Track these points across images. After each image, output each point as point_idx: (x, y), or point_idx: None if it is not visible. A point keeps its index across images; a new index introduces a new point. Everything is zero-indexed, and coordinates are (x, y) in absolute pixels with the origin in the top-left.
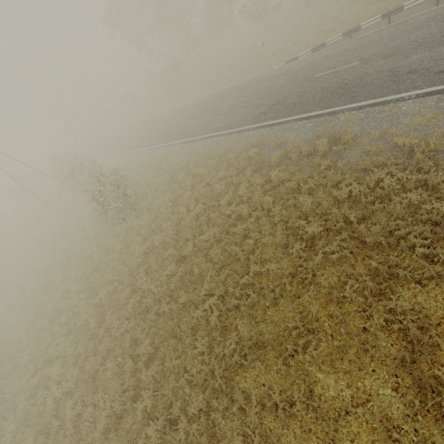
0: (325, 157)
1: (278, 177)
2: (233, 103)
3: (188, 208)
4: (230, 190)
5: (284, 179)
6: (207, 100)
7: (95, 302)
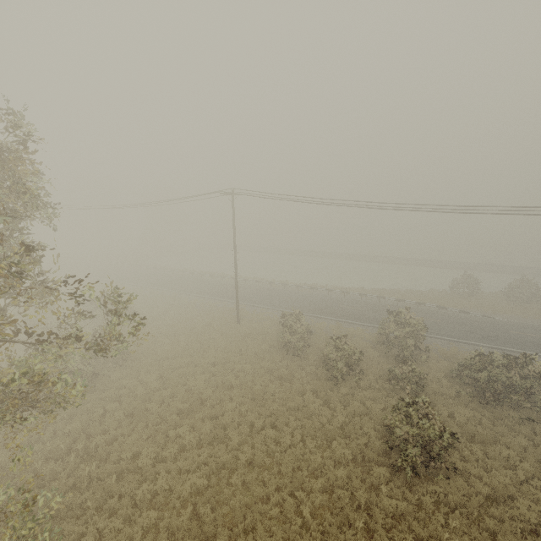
0: None
1: None
2: None
3: None
4: None
5: None
6: None
7: None
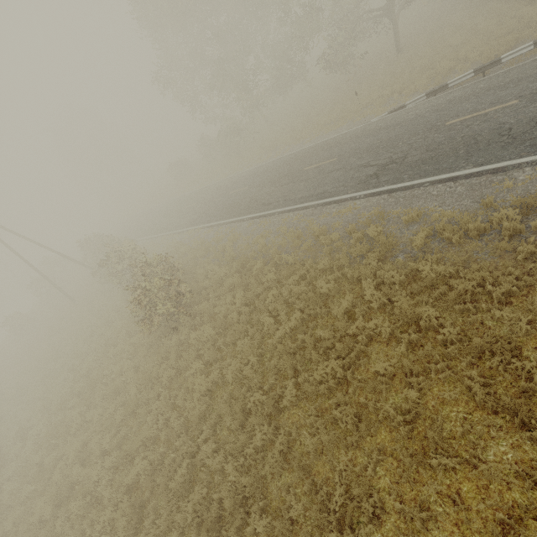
0: (515, 237)
1: (433, 272)
2: (321, 165)
3: (273, 315)
4: (347, 291)
5: (442, 274)
6: (280, 164)
7: (128, 483)
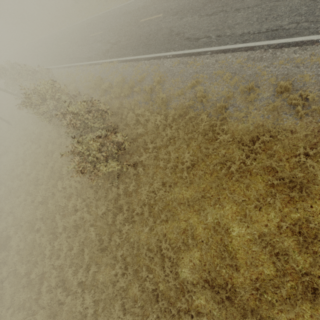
0: None
1: None
2: None
3: (232, 182)
4: None
5: None
6: None
7: None
